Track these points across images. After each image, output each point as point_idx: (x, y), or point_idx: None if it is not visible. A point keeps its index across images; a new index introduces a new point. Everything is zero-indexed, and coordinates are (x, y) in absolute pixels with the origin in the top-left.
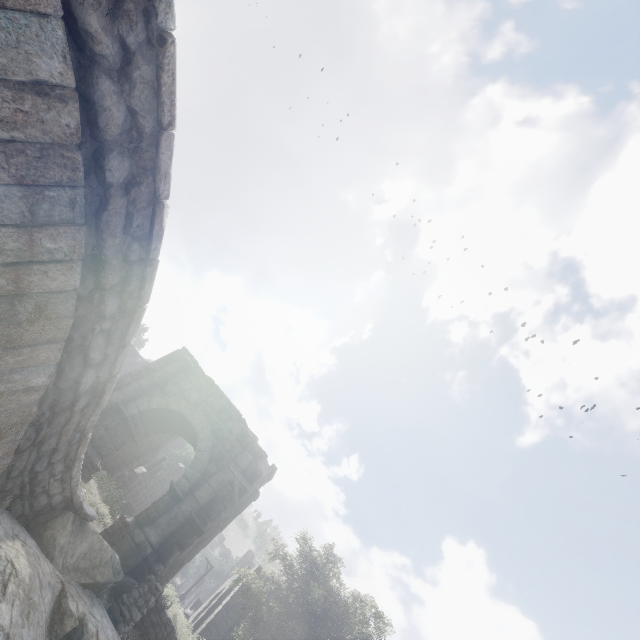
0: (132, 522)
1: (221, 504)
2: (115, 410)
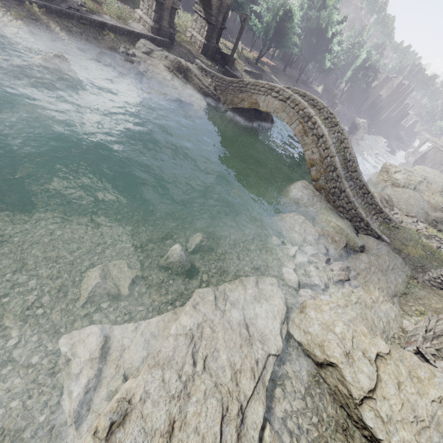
0: (206, 42)
1: (226, 15)
2: (171, 9)
